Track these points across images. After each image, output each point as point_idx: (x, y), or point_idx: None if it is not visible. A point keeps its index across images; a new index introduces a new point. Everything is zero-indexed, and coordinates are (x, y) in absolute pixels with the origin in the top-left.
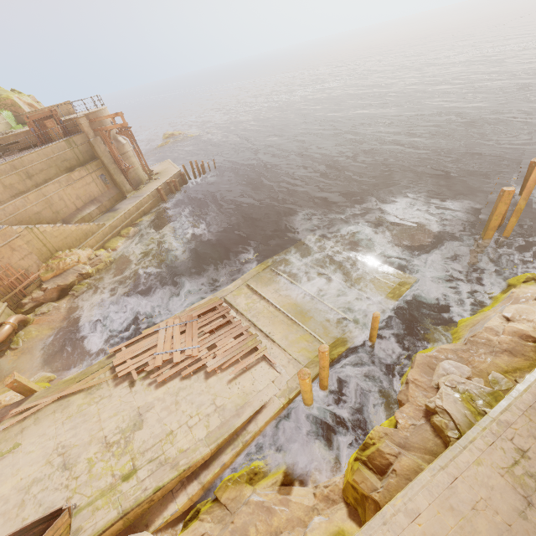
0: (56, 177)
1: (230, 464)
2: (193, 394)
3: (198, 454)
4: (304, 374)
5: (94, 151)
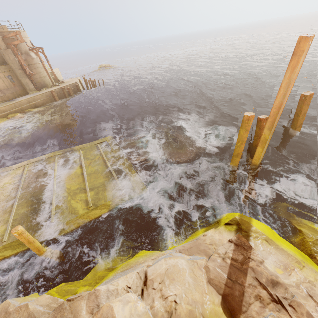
0: None
1: None
2: None
3: None
4: None
5: (5, 58)
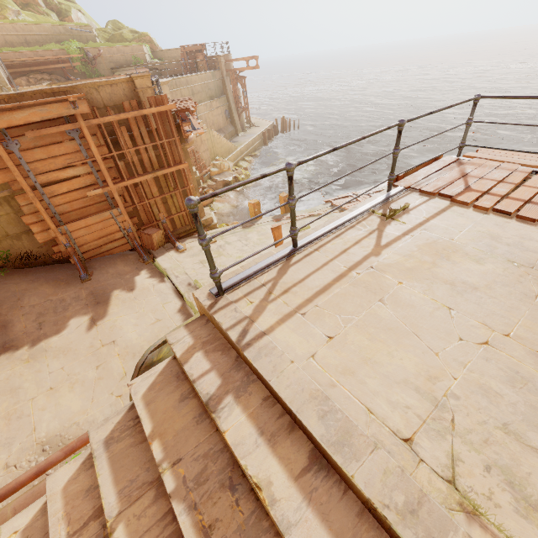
0: (204, 101)
1: None
2: None
3: None
4: None
5: (224, 88)
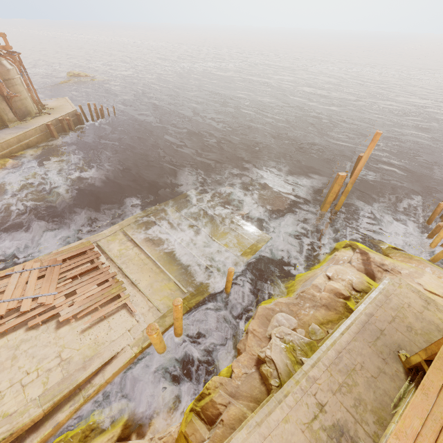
0: None
1: (67, 421)
2: (37, 347)
3: (25, 417)
4: (152, 329)
5: None
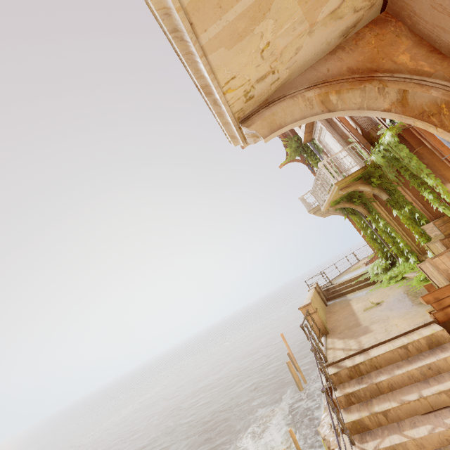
0: None
1: None
2: None
3: None
4: None
5: None
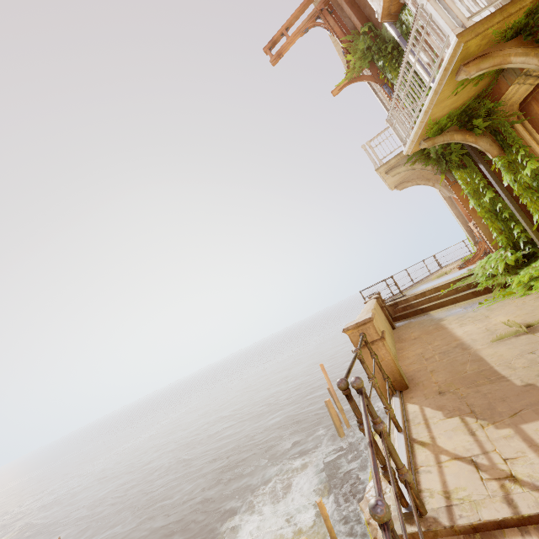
0: None
1: None
2: None
3: None
4: None
5: None
